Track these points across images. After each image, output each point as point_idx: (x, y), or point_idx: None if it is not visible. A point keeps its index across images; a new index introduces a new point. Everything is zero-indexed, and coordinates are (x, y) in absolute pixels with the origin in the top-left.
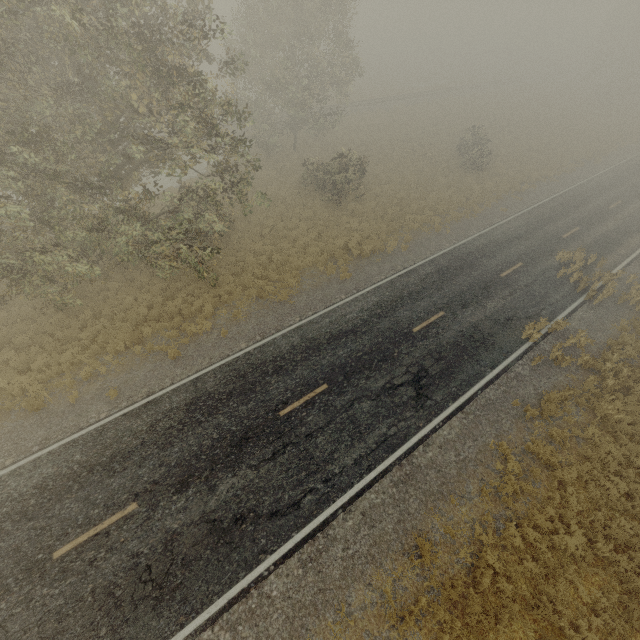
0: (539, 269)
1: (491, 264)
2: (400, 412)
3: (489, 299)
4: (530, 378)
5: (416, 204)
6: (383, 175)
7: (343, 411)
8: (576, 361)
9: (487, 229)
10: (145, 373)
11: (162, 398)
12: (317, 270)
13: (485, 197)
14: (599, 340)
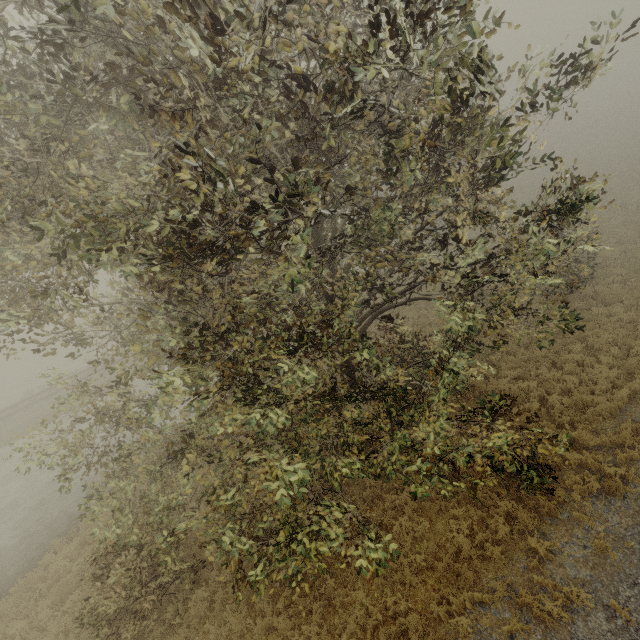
0: None
1: None
2: None
3: None
4: None
5: None
6: None
7: None
8: None
9: None
10: None
11: None
12: None
13: None
14: None
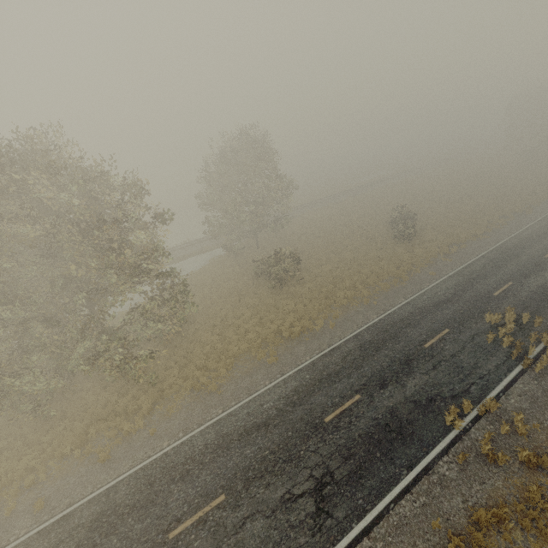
0: (467, 334)
1: (415, 334)
2: (294, 536)
3: (410, 375)
4: (458, 483)
5: (347, 280)
6: (323, 257)
7: (232, 533)
8: (518, 455)
9: (414, 295)
10: (76, 479)
11: (76, 511)
12: (251, 355)
13: (413, 264)
14: (547, 422)
